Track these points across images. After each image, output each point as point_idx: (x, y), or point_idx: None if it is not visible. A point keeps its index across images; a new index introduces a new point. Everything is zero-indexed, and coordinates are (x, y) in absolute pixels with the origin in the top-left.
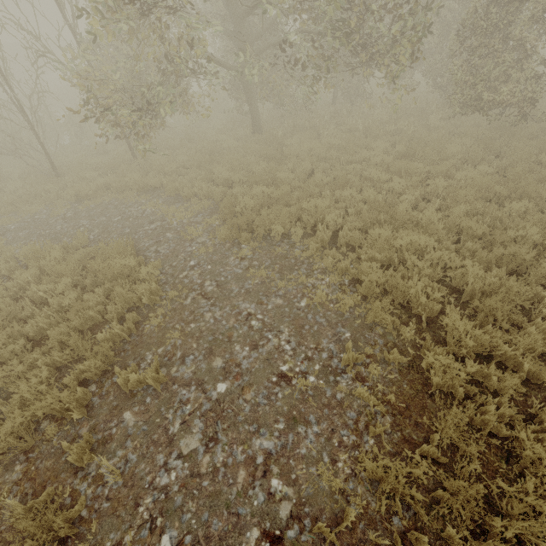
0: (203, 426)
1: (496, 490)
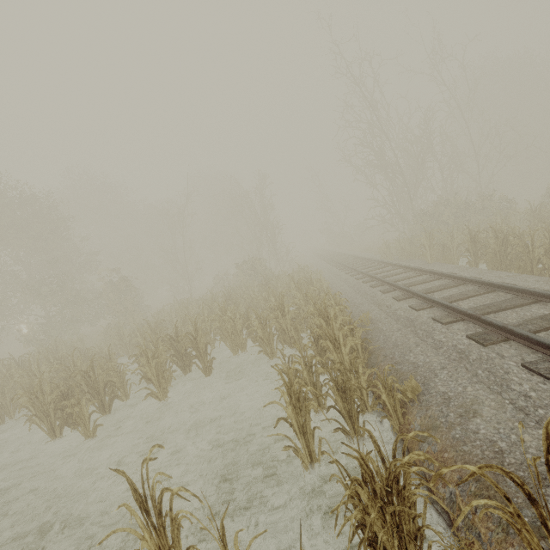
0: None
1: None
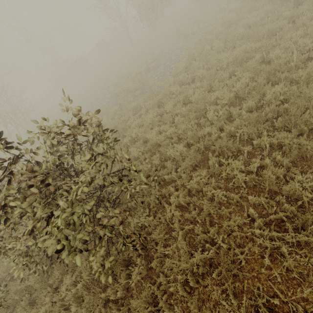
0: (163, 68)
1: (206, 51)
